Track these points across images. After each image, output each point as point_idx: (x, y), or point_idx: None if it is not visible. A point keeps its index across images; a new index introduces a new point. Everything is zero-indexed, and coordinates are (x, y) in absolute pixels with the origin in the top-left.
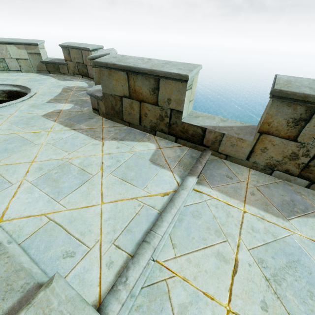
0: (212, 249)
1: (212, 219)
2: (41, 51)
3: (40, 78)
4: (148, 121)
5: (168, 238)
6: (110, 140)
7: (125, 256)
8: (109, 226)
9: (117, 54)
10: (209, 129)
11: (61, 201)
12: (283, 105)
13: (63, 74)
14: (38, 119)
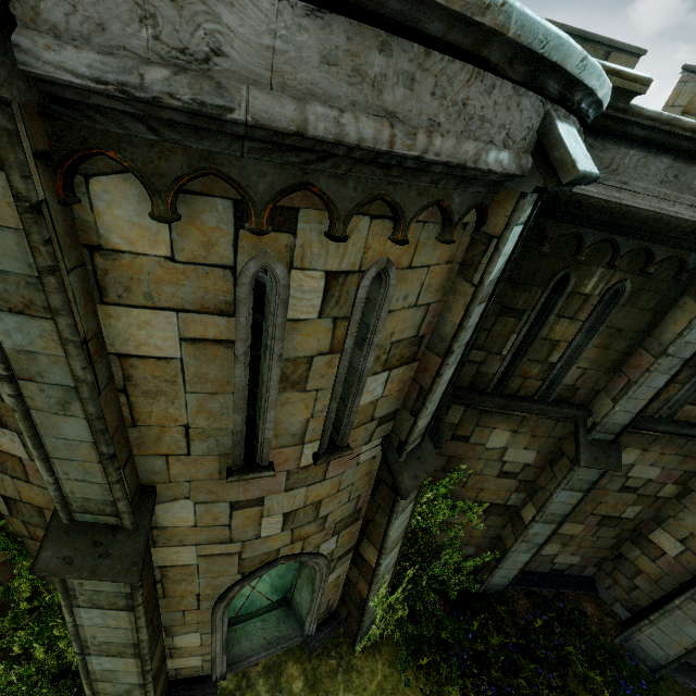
0: None
1: None
2: None
3: None
4: None
5: None
6: None
7: None
8: None
9: None
10: None
11: None
12: None
13: None
14: None
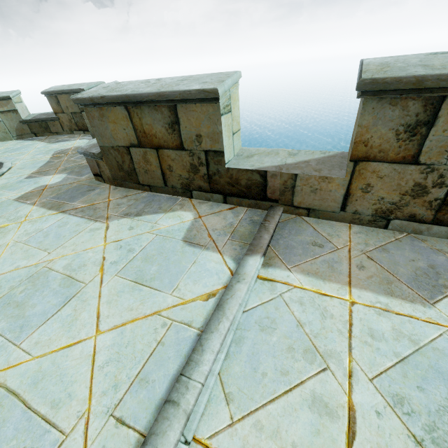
0: (302, 391)
1: (296, 329)
2: (17, 106)
3: (21, 146)
4: (177, 177)
5: (216, 383)
6: (118, 219)
7: (134, 439)
8: (106, 378)
9: (111, 83)
10: (271, 172)
11: (24, 343)
12: (383, 104)
13: (56, 133)
14: (7, 206)
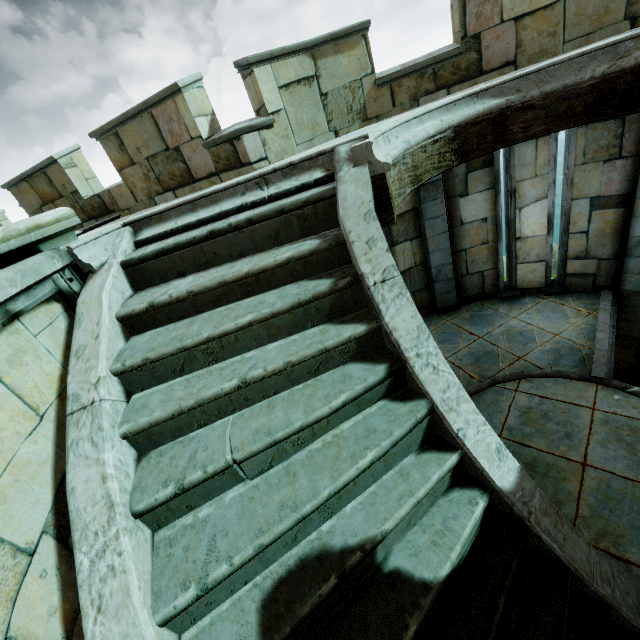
0: None
1: None
2: (3, 223)
3: None
4: None
5: None
6: None
7: None
8: None
9: None
10: (101, 193)
11: None
12: (106, 141)
13: None
14: None
